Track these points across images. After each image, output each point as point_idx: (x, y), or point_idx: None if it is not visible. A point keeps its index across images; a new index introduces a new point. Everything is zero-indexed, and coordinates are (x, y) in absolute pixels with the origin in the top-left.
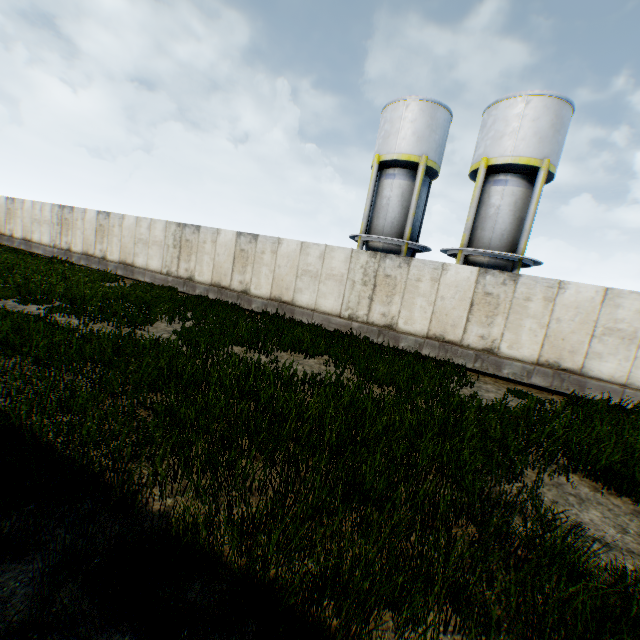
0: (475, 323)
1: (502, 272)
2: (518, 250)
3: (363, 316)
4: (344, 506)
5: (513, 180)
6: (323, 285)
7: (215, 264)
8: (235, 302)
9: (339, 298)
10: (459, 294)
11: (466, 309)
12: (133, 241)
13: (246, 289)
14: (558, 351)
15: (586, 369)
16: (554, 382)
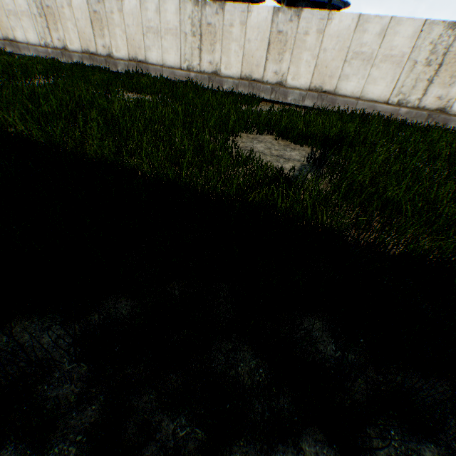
0: (271, 62)
1: (290, 9)
2: None
3: (197, 67)
4: (110, 134)
5: None
6: (164, 41)
7: (79, 31)
8: (105, 67)
9: (178, 52)
10: (260, 36)
11: (265, 50)
12: (5, 15)
13: (110, 53)
14: (323, 78)
15: (338, 89)
16: (318, 102)
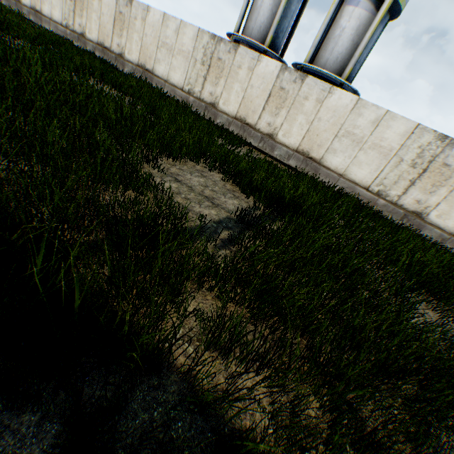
0: (268, 112)
1: (297, 71)
2: (343, 75)
3: (198, 93)
4: None
5: (364, 3)
6: (175, 60)
7: (101, 24)
8: (113, 64)
9: (184, 74)
10: (263, 85)
11: (265, 99)
12: None
13: (122, 53)
14: (312, 144)
15: (324, 160)
16: (302, 166)
